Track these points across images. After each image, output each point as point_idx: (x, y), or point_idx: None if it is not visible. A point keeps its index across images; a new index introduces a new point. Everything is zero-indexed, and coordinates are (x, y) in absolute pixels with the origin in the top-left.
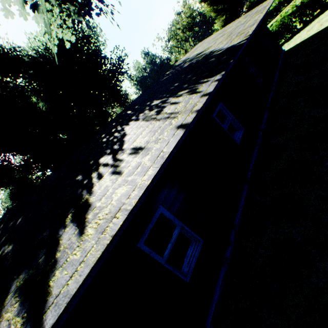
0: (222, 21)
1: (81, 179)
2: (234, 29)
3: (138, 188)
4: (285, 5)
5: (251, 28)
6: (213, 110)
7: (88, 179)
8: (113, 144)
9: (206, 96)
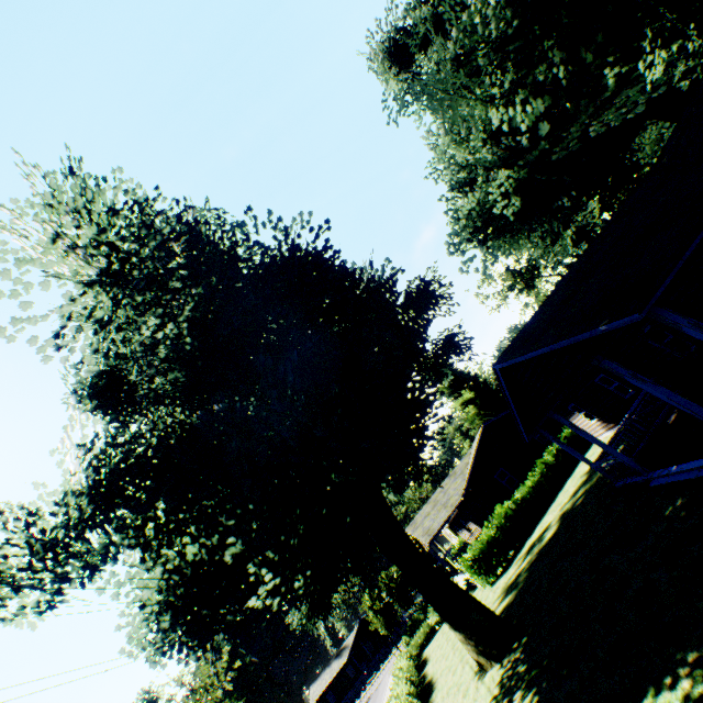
0: None
1: None
2: None
3: None
4: None
5: None
6: None
7: None
8: None
9: None
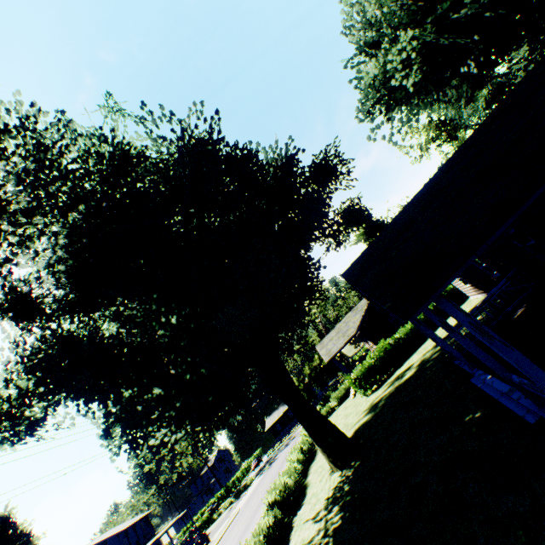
0: None
1: None
2: None
3: None
4: None
5: None
6: None
7: None
8: None
9: None
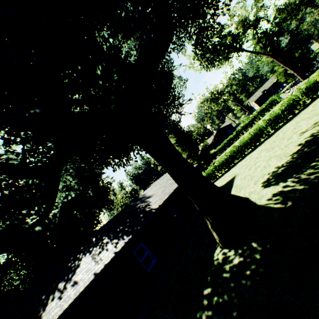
0: (186, 155)
1: (44, 298)
2: (168, 186)
3: (62, 310)
4: (227, 147)
5: (166, 197)
6: (134, 249)
7: (48, 299)
8: (71, 271)
9: (115, 253)
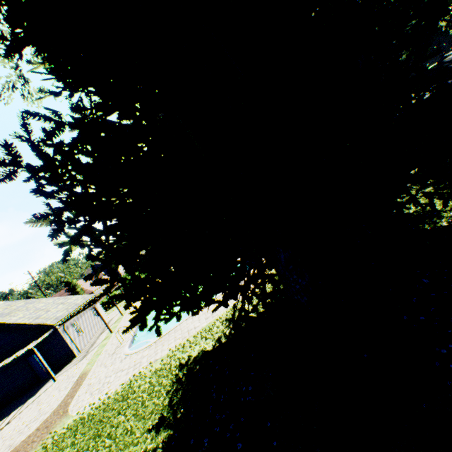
0: None
1: None
2: None
3: None
4: None
5: None
6: None
7: None
8: None
9: None
